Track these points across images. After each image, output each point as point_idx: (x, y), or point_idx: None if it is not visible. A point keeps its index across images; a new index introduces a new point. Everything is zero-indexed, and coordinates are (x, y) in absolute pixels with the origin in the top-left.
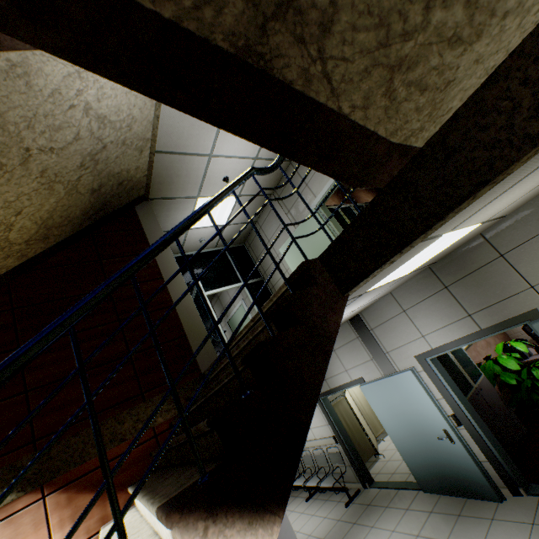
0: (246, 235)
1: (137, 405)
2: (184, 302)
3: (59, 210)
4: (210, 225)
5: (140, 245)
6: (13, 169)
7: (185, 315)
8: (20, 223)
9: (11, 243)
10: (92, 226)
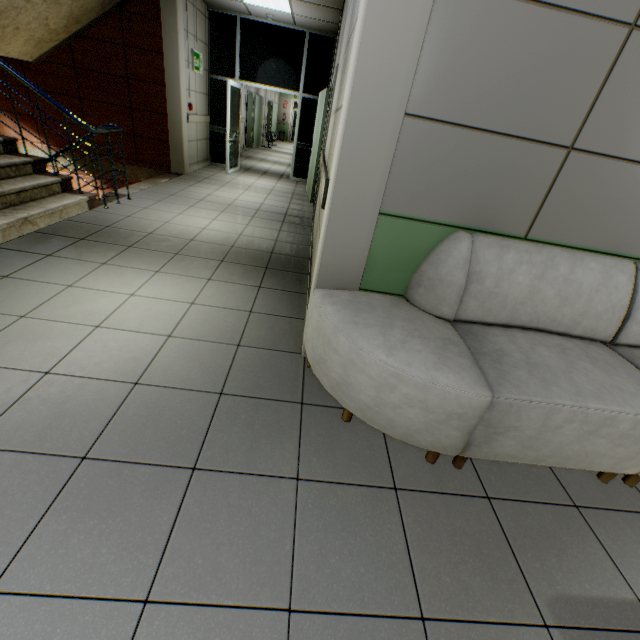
0: (333, 30)
1: (134, 166)
2: (175, 118)
3: (76, 9)
4: (270, 8)
5: (156, 41)
6: (25, 6)
7: (173, 128)
8: (53, 22)
9: (55, 30)
10: (116, 7)
